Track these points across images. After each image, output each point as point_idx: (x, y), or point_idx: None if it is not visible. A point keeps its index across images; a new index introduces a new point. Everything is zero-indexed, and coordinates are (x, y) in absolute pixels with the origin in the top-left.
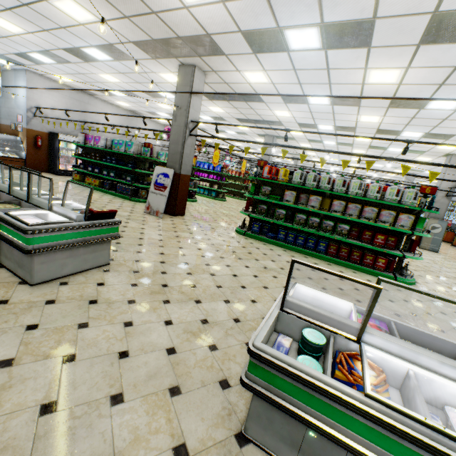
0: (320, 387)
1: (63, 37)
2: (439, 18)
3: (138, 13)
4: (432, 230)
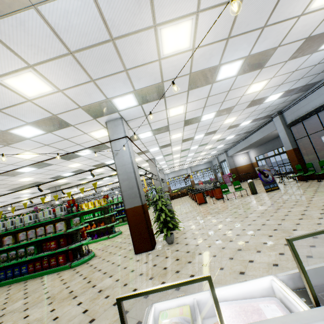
0: None
1: None
2: None
3: None
4: None
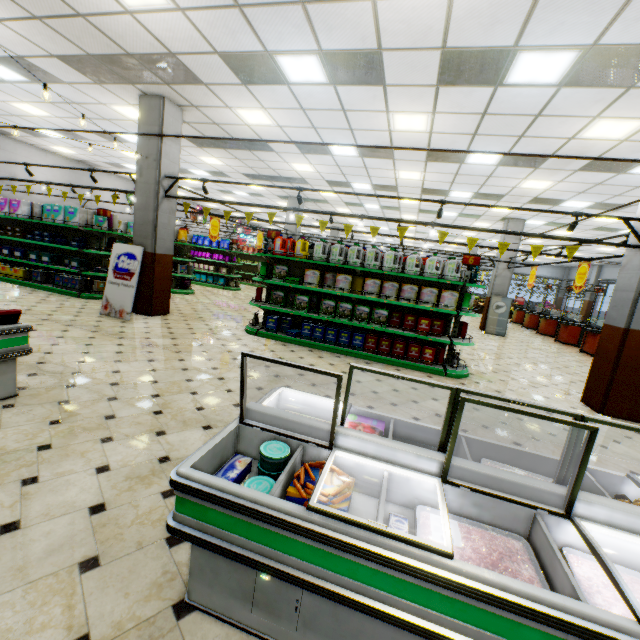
0: (255, 510)
1: None
2: (450, 56)
3: (55, 13)
4: (497, 310)
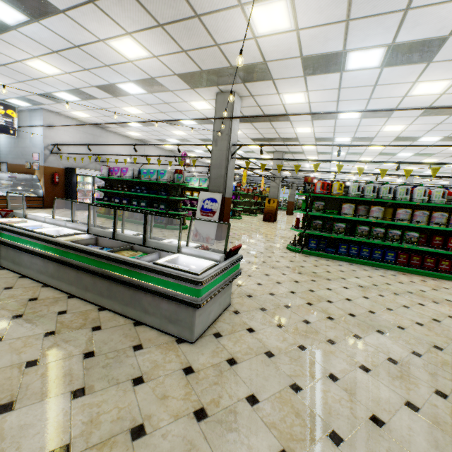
0: None
1: (102, 75)
2: None
3: (199, 46)
4: None
